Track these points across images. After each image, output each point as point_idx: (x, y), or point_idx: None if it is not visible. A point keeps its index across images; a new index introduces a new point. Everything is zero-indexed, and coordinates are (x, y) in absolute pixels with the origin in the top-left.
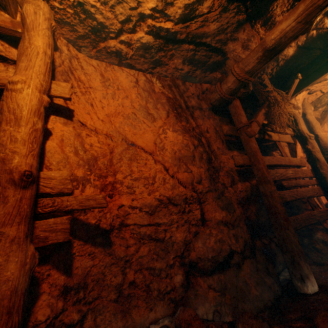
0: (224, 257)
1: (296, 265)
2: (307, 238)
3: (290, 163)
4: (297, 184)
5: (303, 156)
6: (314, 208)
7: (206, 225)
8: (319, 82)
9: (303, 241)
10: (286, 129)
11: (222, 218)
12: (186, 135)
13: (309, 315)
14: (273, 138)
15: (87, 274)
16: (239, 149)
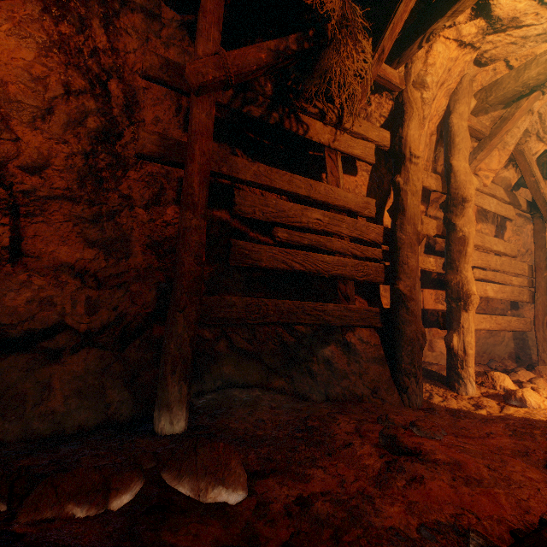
0: (30, 331)
1: (162, 381)
2: (307, 350)
3: (327, 198)
4: (319, 245)
5: None
6: (344, 300)
7: (23, 264)
8: (501, 31)
9: (298, 353)
10: (371, 130)
11: (76, 261)
12: (56, 56)
13: (40, 470)
14: (312, 134)
15: None
16: (220, 139)
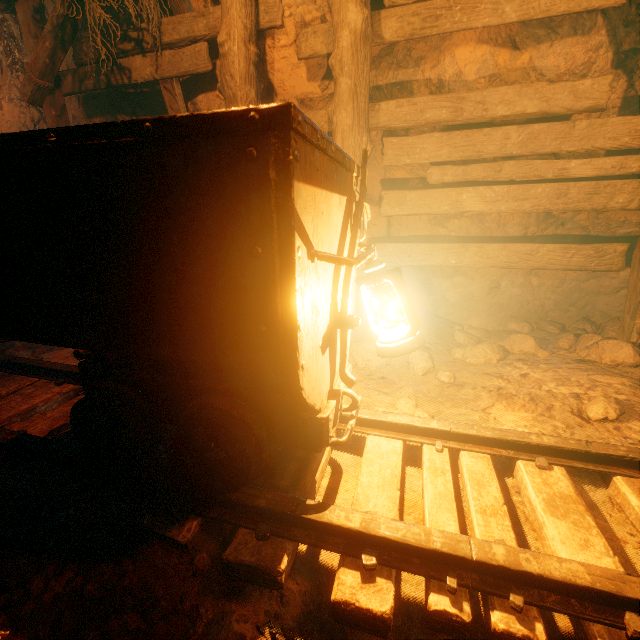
0: None
1: None
2: None
3: None
4: None
5: (315, 93)
6: None
7: None
8: None
9: None
10: (196, 23)
11: None
12: (24, 103)
13: None
14: (135, 77)
15: None
16: (106, 113)
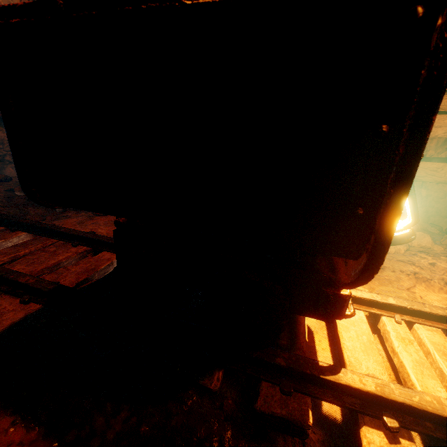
0: None
1: None
2: None
3: None
4: None
5: None
6: None
7: None
8: None
9: None
10: None
11: None
12: None
13: None
14: None
15: (4, 140)
16: None
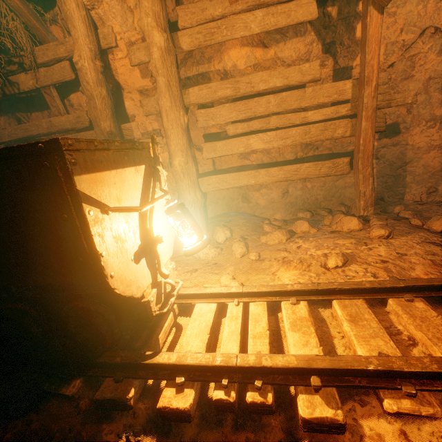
0: None
1: None
2: None
3: (50, 129)
4: None
5: (149, 86)
6: None
7: None
8: None
9: None
10: (58, 49)
11: None
12: None
13: None
14: (22, 88)
15: None
16: (7, 112)
